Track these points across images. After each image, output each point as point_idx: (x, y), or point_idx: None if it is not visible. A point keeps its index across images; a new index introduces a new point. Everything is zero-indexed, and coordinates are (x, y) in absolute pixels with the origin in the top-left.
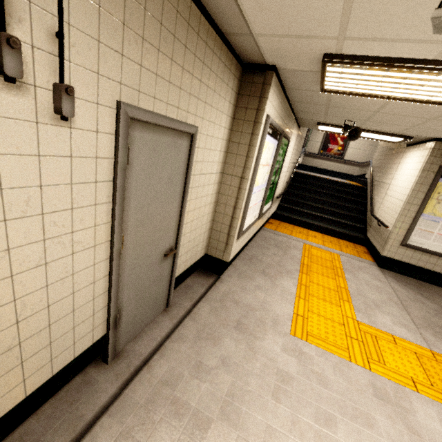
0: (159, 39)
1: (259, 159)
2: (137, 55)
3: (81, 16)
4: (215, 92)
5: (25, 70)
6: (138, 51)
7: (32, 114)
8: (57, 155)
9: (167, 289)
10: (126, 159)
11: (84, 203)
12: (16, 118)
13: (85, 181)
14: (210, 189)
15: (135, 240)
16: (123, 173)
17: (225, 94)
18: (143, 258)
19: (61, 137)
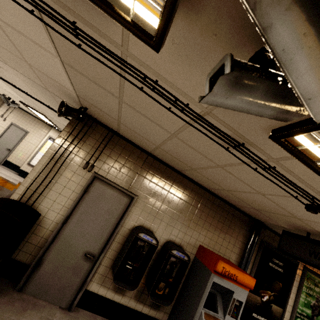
0: (24, 119)
1: (43, 144)
2: (18, 119)
3: (12, 115)
4: (39, 129)
5: (3, 117)
6: (19, 119)
7: (2, 120)
8: (1, 123)
9: (3, 159)
10: (8, 127)
11: (0, 129)
12: (0, 119)
13: (2, 127)
14: (33, 149)
15: (3, 139)
16: (7, 129)
17: (45, 131)
18: (3, 144)
19: (3, 122)
